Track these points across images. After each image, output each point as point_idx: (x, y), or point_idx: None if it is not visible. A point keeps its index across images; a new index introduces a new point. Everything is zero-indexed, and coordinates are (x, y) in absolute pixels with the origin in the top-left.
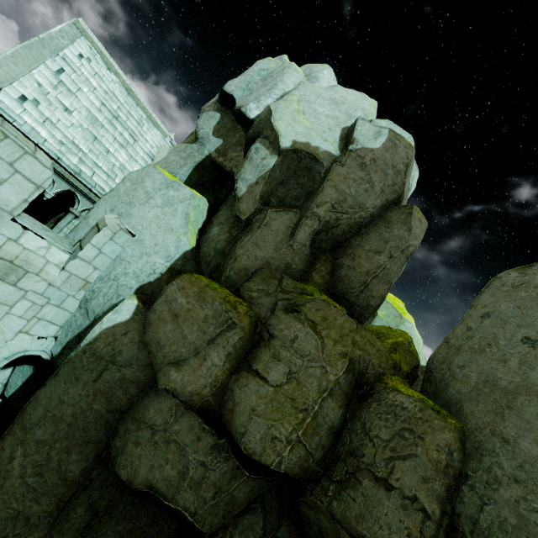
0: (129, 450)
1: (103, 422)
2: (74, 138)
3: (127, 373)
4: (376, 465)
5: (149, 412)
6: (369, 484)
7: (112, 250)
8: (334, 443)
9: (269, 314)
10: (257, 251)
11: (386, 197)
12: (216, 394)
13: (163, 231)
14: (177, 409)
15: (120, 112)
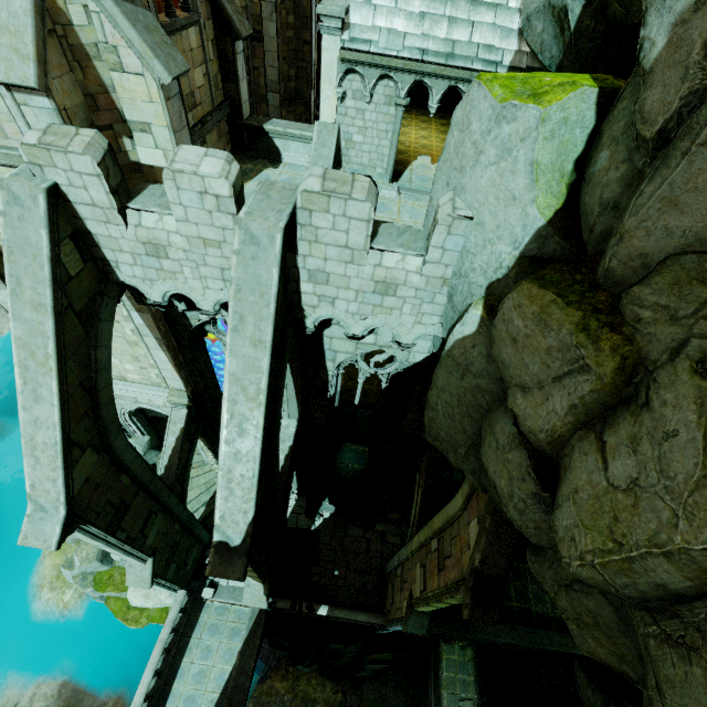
0: (485, 446)
1: (476, 409)
2: None
3: (481, 383)
4: None
5: (497, 425)
6: (699, 677)
7: (454, 244)
8: (670, 599)
9: (663, 359)
10: (671, 218)
11: None
12: (552, 444)
13: (503, 204)
14: (513, 440)
15: None
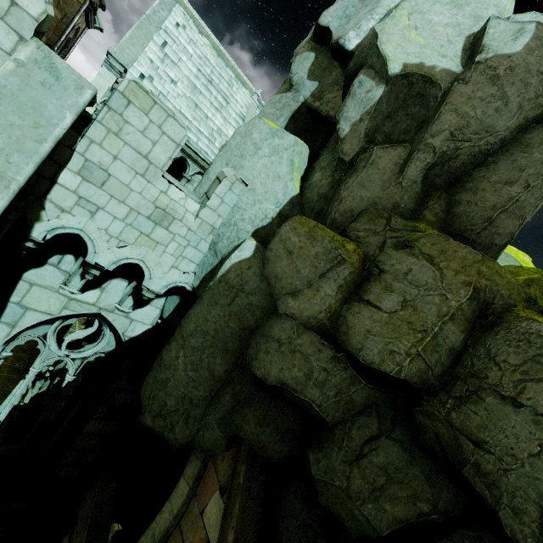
0: (261, 356)
1: (237, 337)
2: (180, 107)
3: (253, 300)
4: (502, 386)
5: (274, 330)
6: (493, 401)
7: (230, 200)
8: (453, 364)
9: (377, 252)
10: (363, 192)
11: (524, 115)
12: (330, 319)
13: (271, 179)
14: (298, 328)
15: (213, 75)
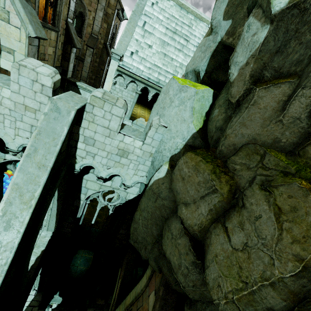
0: (165, 238)
1: (160, 219)
2: (154, 61)
3: (165, 203)
4: None
5: (172, 225)
6: None
7: (158, 137)
8: None
9: (247, 186)
10: (243, 130)
11: None
12: (201, 232)
13: (180, 122)
14: (181, 231)
15: (177, 26)
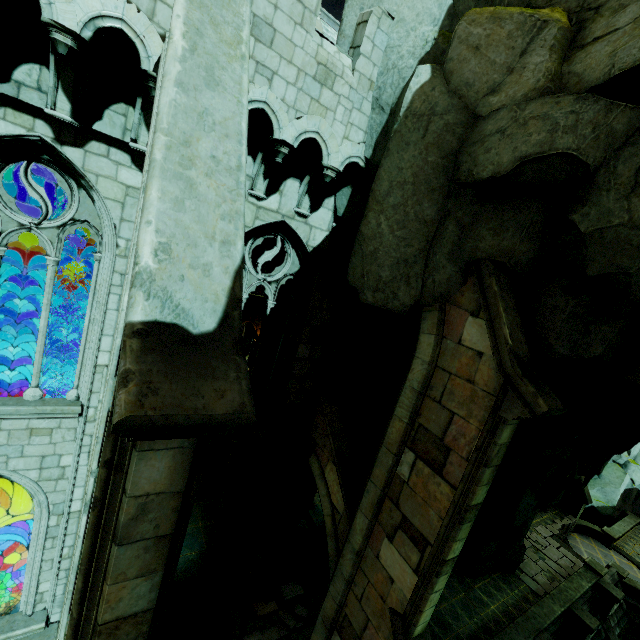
0: (481, 160)
1: (440, 170)
2: None
3: (449, 119)
4: None
5: (486, 130)
6: None
7: (381, 42)
8: None
9: None
10: None
11: None
12: (553, 80)
13: None
14: (518, 106)
15: None
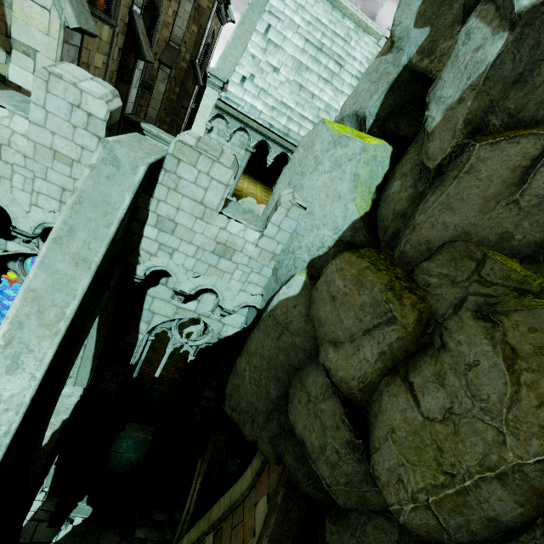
0: (295, 402)
1: (286, 370)
2: (282, 97)
3: (296, 340)
4: None
5: (309, 380)
6: None
7: (288, 226)
8: (498, 538)
9: (449, 313)
10: (447, 216)
11: None
12: (363, 391)
13: (331, 200)
14: (326, 390)
15: (324, 39)
